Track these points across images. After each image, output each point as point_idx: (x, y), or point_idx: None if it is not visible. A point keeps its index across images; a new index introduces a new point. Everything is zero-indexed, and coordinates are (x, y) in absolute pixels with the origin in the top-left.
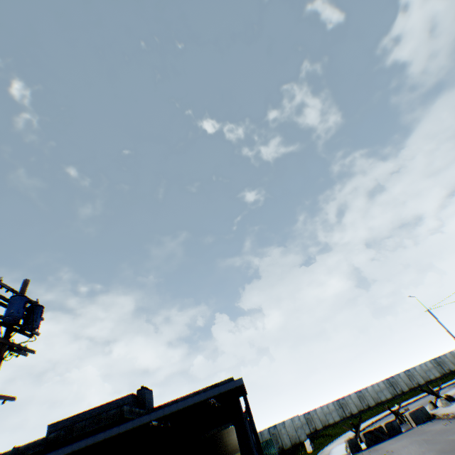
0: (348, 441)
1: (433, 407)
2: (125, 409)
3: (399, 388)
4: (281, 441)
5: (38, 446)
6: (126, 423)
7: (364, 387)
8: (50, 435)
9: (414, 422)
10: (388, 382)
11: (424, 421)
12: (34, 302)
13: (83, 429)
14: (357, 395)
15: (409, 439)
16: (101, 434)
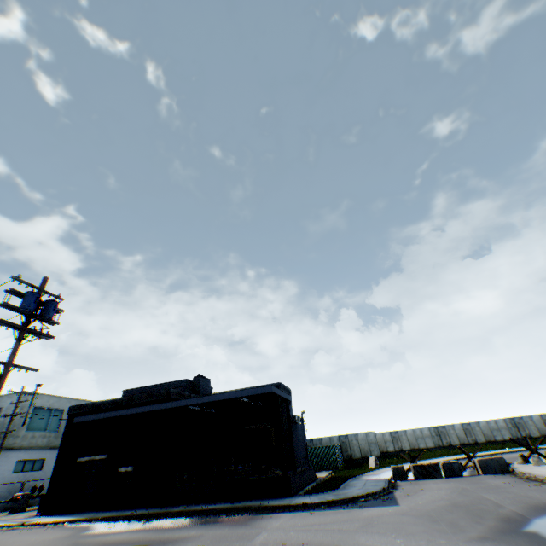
0: (392, 468)
1: (522, 461)
2: (172, 391)
3: (525, 432)
4: (350, 450)
5: (109, 405)
6: (167, 403)
7: (475, 421)
8: (117, 399)
9: (482, 471)
10: (511, 422)
11: (495, 473)
12: (56, 296)
13: (139, 399)
14: (462, 428)
15: (453, 485)
16: (148, 406)
